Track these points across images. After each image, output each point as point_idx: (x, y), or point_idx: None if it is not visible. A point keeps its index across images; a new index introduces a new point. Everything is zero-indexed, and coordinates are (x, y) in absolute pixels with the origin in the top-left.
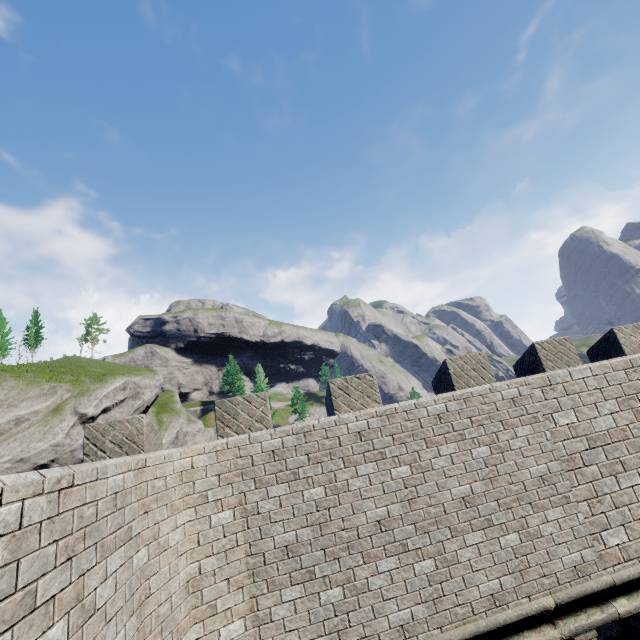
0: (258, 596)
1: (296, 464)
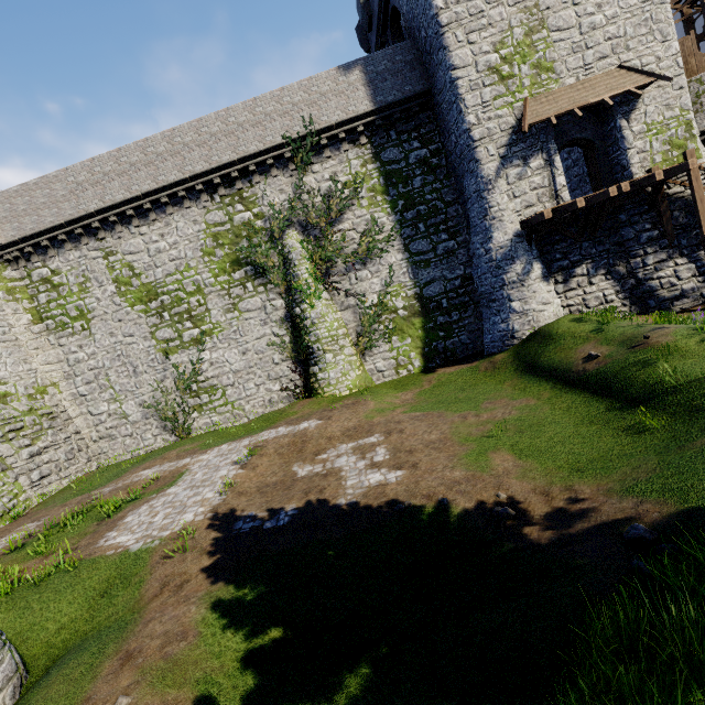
0: (2, 226)
1: (3, 200)
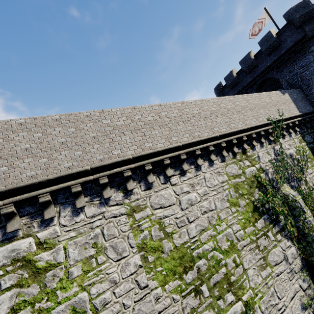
0: None
1: None
